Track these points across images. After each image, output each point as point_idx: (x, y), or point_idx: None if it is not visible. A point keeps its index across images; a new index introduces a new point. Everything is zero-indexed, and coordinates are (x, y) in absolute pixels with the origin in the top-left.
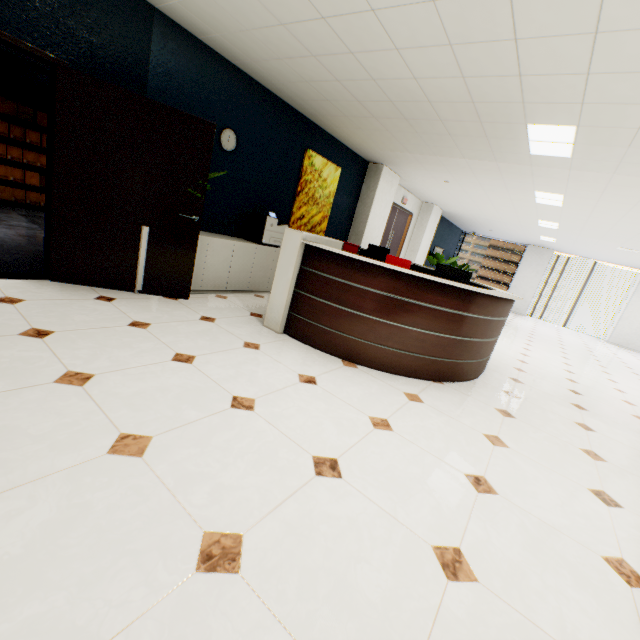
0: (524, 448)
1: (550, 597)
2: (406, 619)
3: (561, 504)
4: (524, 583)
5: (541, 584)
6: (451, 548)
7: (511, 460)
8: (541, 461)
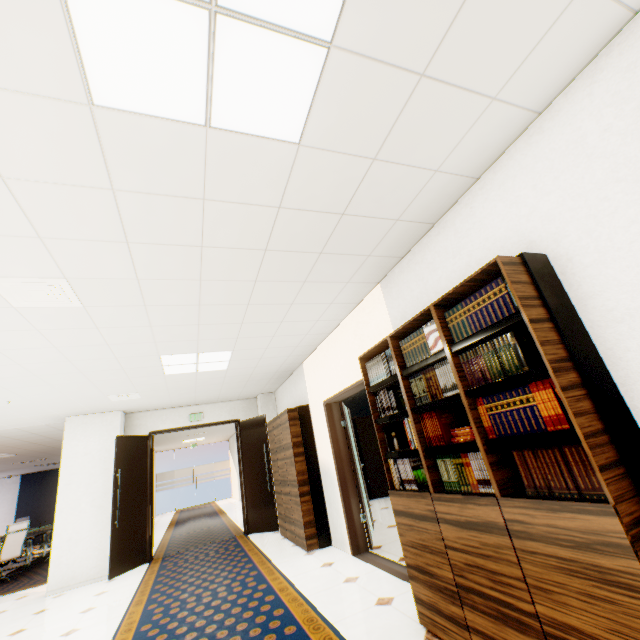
0: None
1: None
2: None
3: None
4: None
5: None
6: None
7: None
8: None
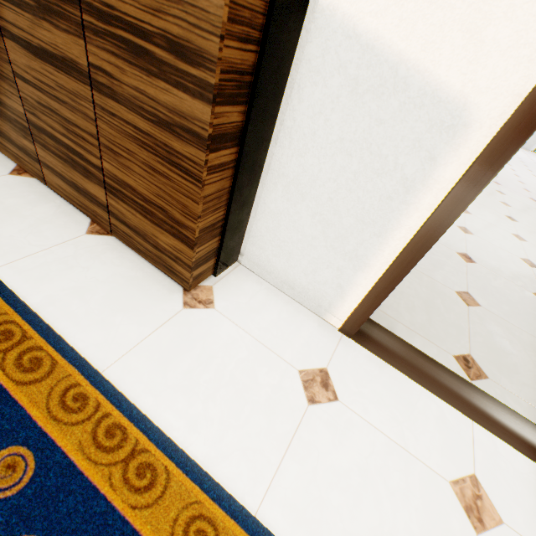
0: (476, 200)
1: (496, 240)
2: (457, 240)
3: (495, 219)
4: (487, 237)
5: (492, 237)
6: (462, 227)
7: (472, 204)
8: (484, 205)
